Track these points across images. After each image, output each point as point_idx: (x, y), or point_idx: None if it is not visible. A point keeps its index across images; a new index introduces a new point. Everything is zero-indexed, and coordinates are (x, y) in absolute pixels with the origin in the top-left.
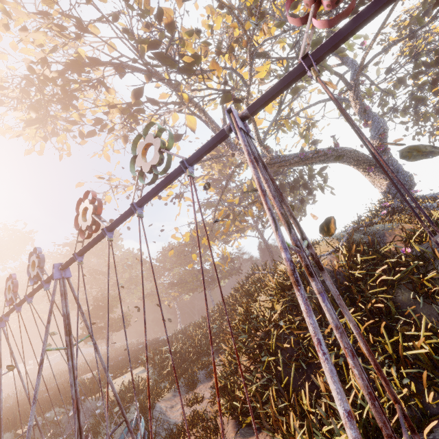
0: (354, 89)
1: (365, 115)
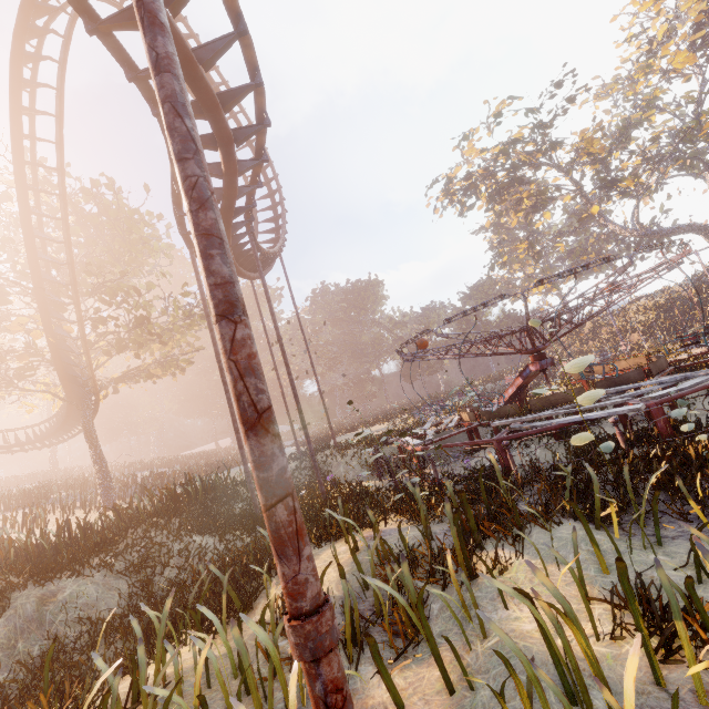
0: None
1: None
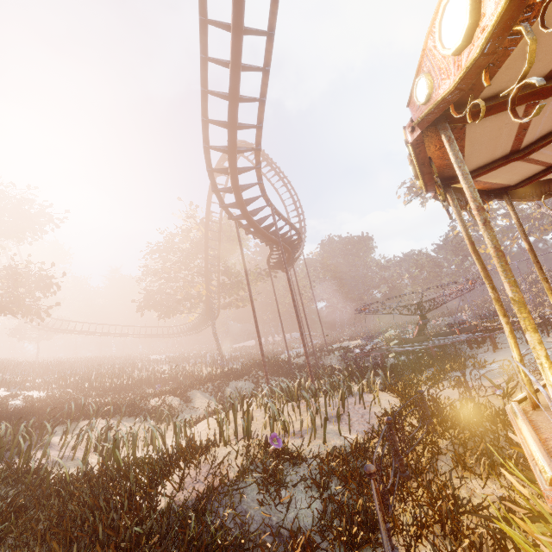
0: None
1: None
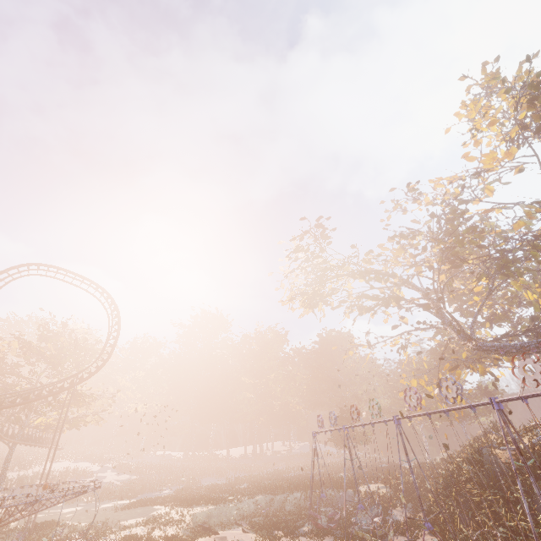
0: None
1: None
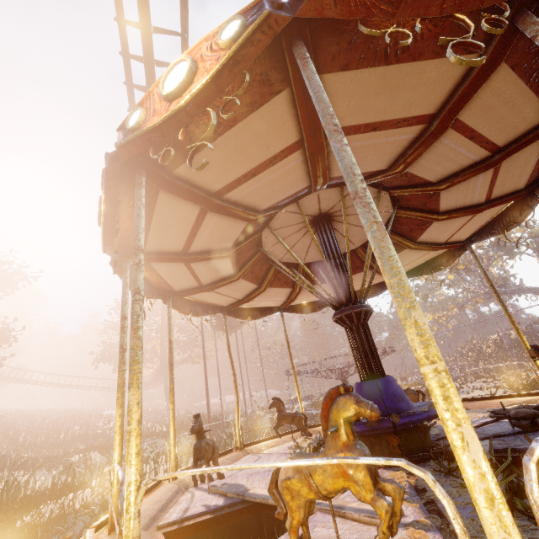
0: (537, 253)
1: None
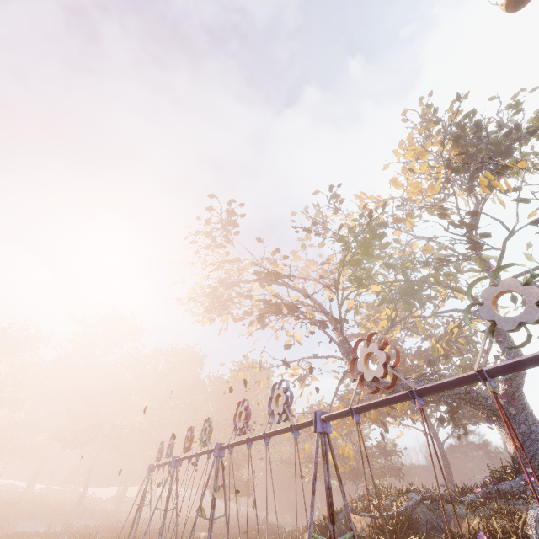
0: None
1: (501, 344)
